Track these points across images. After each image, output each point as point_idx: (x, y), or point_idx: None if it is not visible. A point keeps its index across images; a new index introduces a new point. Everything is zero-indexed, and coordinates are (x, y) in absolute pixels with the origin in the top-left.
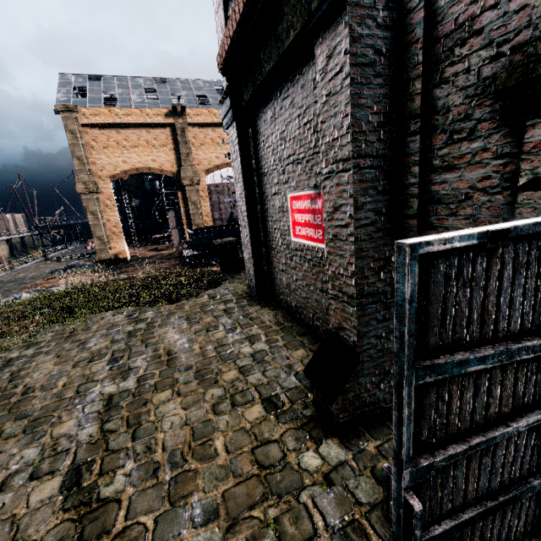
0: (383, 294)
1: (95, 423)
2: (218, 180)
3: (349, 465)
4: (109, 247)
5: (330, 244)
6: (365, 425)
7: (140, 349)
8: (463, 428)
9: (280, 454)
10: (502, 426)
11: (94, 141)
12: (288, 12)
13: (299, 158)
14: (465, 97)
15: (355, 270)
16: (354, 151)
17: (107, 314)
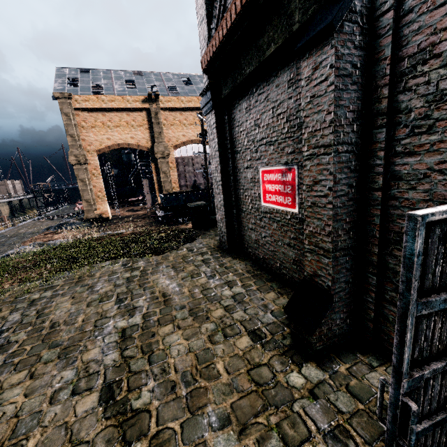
0: (351, 249)
1: (116, 350)
2: (184, 154)
3: (327, 383)
4: (95, 208)
5: (308, 210)
6: (335, 352)
7: (140, 292)
8: (441, 350)
9: (270, 374)
10: None
11: (84, 122)
12: (270, 29)
13: (272, 141)
14: (425, 102)
15: (332, 230)
16: (335, 140)
17: (106, 263)
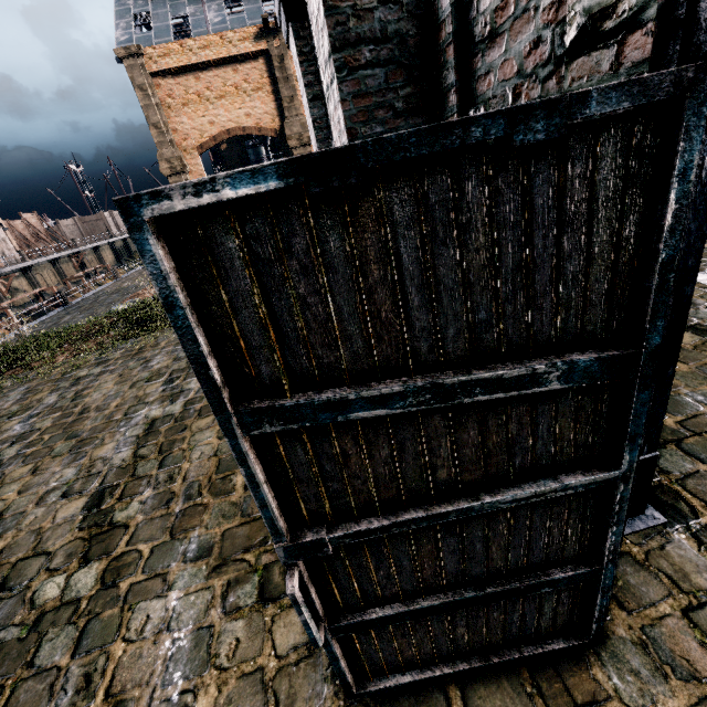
0: None
1: (132, 447)
2: None
3: None
4: None
5: None
6: None
7: None
8: (388, 498)
9: None
10: (467, 499)
11: (170, 97)
12: None
13: None
14: None
15: None
16: (334, 36)
17: None
